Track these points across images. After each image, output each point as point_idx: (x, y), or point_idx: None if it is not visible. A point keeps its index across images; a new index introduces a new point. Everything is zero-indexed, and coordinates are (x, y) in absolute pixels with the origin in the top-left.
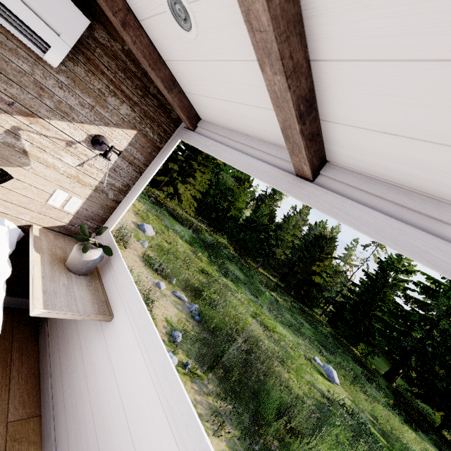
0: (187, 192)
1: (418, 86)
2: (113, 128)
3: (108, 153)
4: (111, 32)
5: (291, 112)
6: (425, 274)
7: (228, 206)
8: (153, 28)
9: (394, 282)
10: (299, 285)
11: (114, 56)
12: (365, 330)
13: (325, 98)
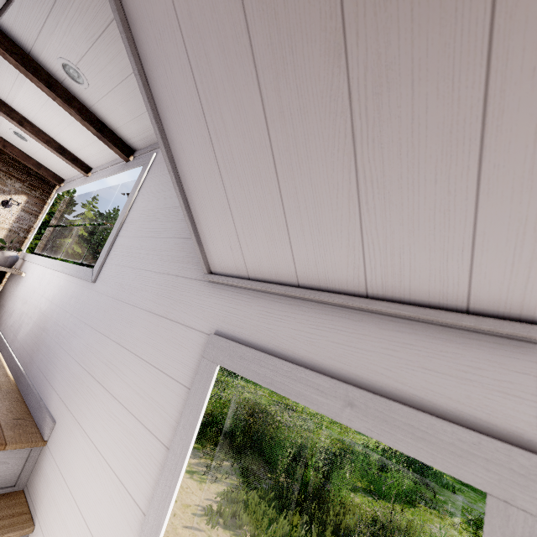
0: None
1: (67, 137)
2: (14, 195)
3: (9, 202)
4: (1, 152)
5: (57, 153)
6: None
7: None
8: (18, 145)
9: None
10: None
11: (5, 161)
12: None
13: (66, 147)
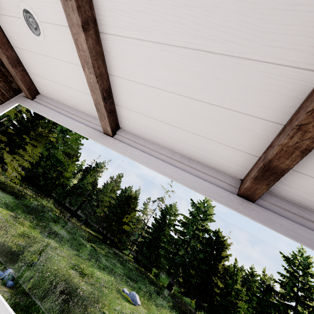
0: (14, 162)
1: (147, 95)
2: None
3: None
4: None
5: (99, 95)
6: (182, 215)
7: (57, 175)
8: (6, 22)
9: (169, 222)
10: (114, 234)
11: None
12: (155, 258)
13: (116, 93)
